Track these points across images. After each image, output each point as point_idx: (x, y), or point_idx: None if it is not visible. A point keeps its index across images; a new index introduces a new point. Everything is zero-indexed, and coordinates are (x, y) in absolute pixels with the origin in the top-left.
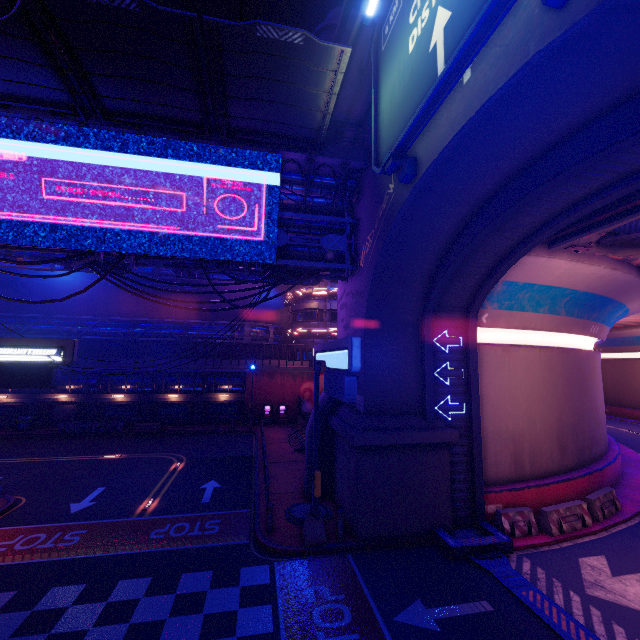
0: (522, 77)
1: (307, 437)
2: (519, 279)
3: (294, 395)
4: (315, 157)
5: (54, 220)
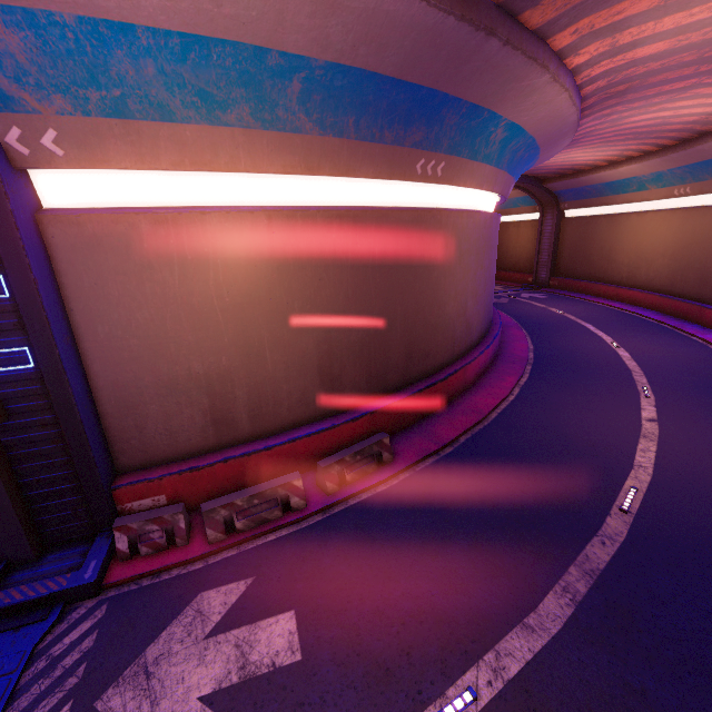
0: None
1: None
2: None
3: None
4: None
5: None
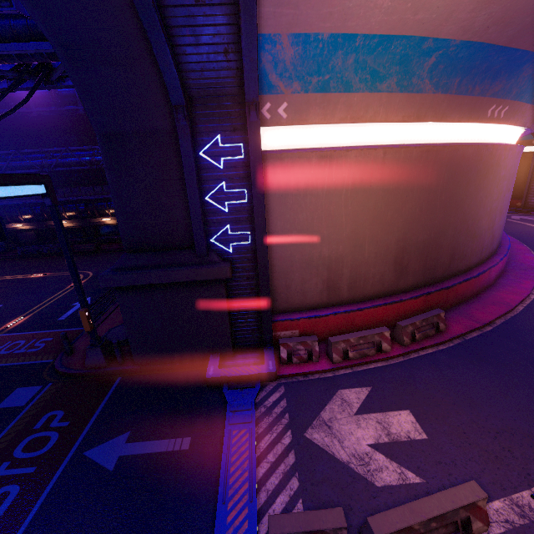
0: None
1: None
2: (316, 27)
3: None
4: None
5: None
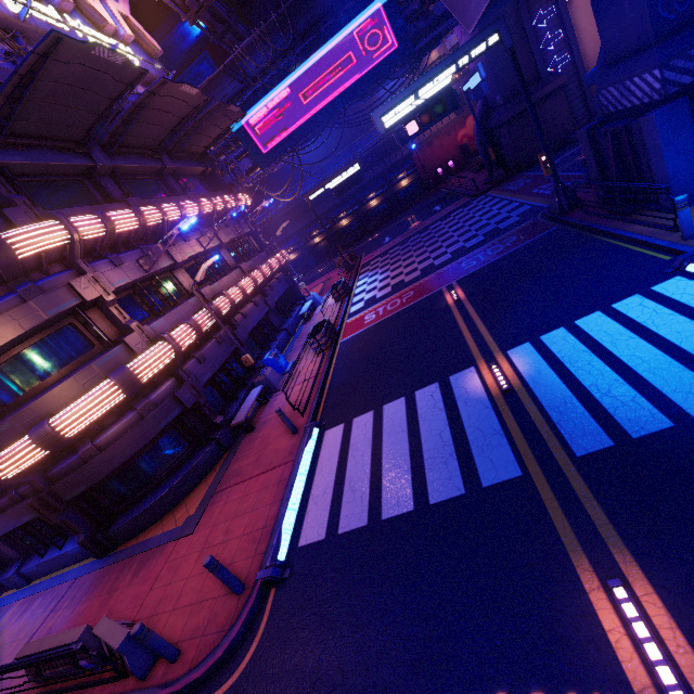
0: None
1: (477, 145)
2: None
3: (455, 148)
4: None
5: (313, 113)
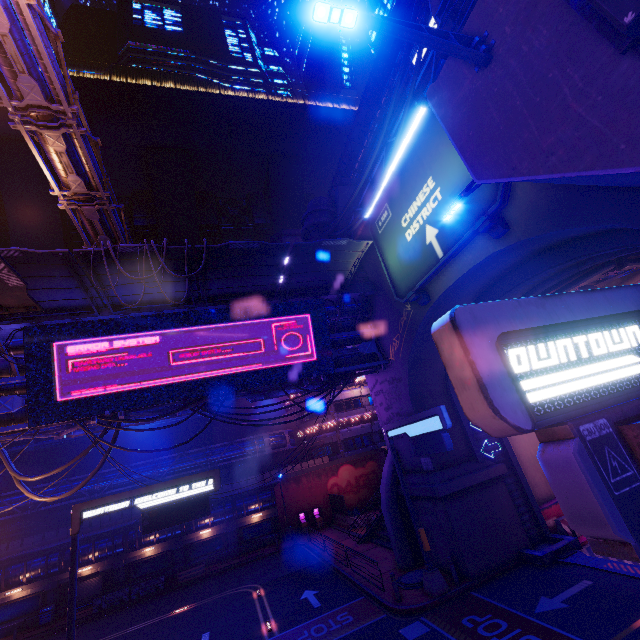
0: (488, 259)
1: (386, 512)
2: None
3: (323, 494)
4: (343, 295)
5: (177, 380)
